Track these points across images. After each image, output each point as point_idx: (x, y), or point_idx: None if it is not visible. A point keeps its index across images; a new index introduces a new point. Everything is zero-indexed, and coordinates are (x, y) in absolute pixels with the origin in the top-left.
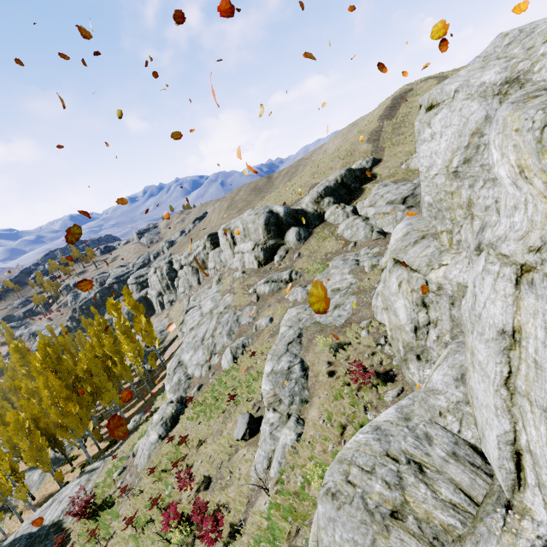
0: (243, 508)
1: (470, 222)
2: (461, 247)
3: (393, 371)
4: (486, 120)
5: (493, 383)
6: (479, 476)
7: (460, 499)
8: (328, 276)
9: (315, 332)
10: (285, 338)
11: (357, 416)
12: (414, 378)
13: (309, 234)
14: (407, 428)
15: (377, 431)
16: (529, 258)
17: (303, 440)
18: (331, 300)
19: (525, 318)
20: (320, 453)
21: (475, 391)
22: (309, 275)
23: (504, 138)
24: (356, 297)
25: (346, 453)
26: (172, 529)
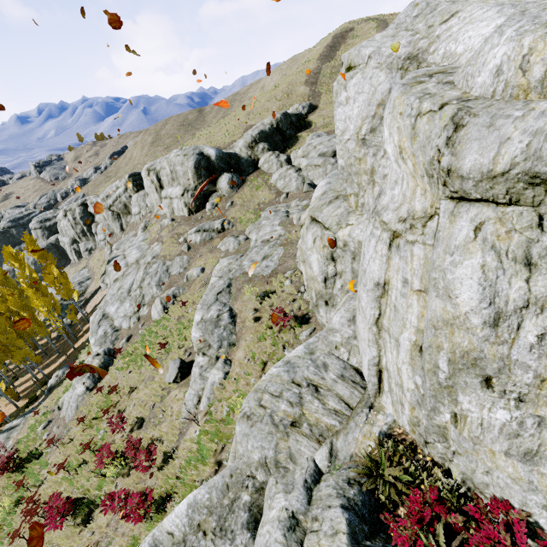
0: (175, 438)
1: (372, 188)
2: (364, 209)
3: (309, 314)
4: (390, 93)
5: (368, 323)
6: (357, 389)
7: (341, 407)
8: (259, 227)
9: (244, 282)
10: (214, 288)
11: (276, 354)
12: (323, 320)
13: (243, 182)
14: (310, 360)
15: (287, 364)
16: (398, 227)
17: (230, 377)
18: (260, 251)
19: (392, 274)
20: (244, 386)
21: (359, 329)
22: (242, 225)
23: (392, 118)
24: (284, 249)
25: (261, 384)
26: (106, 466)
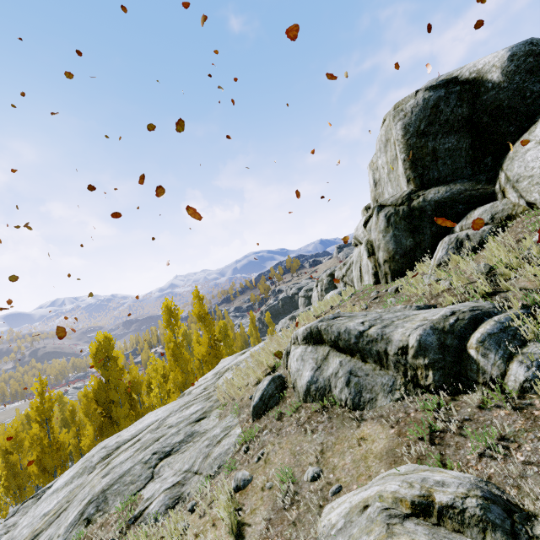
0: None
1: None
2: None
3: None
4: None
5: None
6: None
7: None
8: None
9: None
10: None
11: None
12: None
13: None
14: None
15: None
16: None
17: None
18: None
19: None
20: None
21: None
22: None
23: None
24: None
25: None
26: None
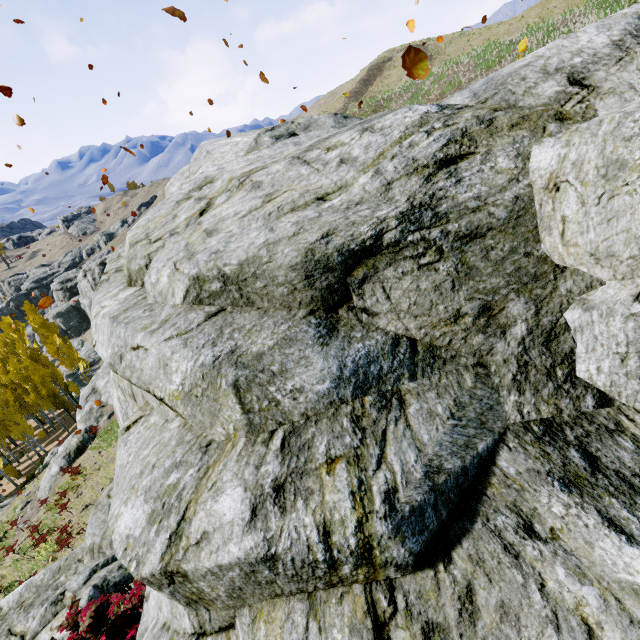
0: None
1: None
2: None
3: None
4: None
5: None
6: None
7: None
8: None
9: None
10: None
11: None
12: None
13: None
14: None
15: None
16: None
17: None
18: None
19: None
20: None
21: None
22: None
23: None
24: None
25: None
26: (38, 549)
